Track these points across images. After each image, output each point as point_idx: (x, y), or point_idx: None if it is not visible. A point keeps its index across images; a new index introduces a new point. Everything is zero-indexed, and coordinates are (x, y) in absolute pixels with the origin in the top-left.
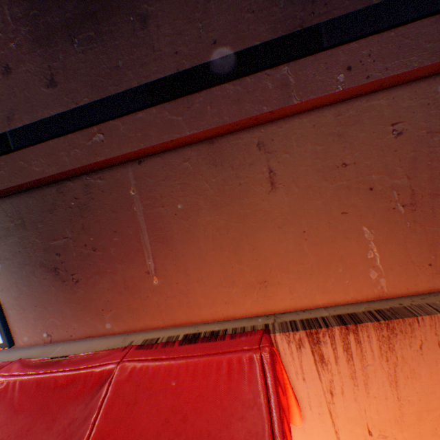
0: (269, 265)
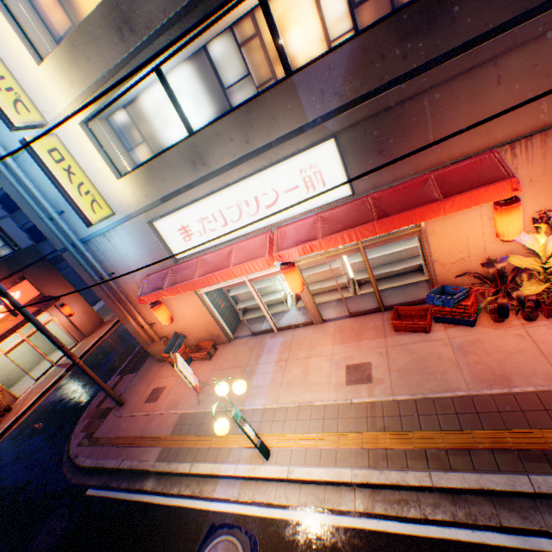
0: (490, 124)
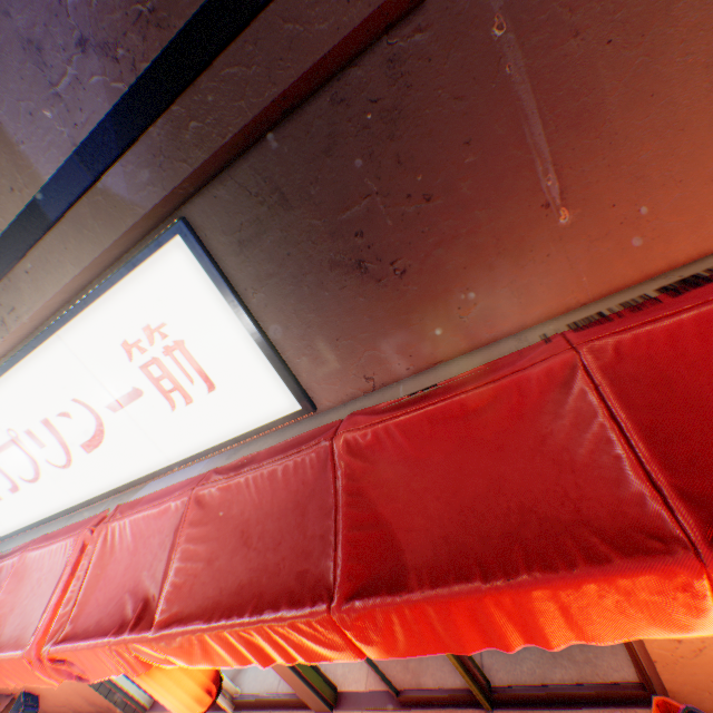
0: None
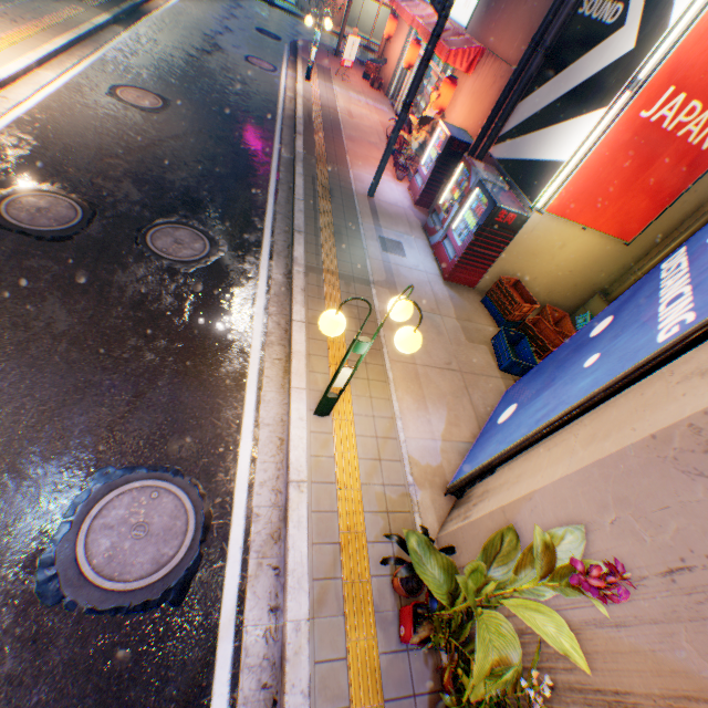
0: (505, 36)
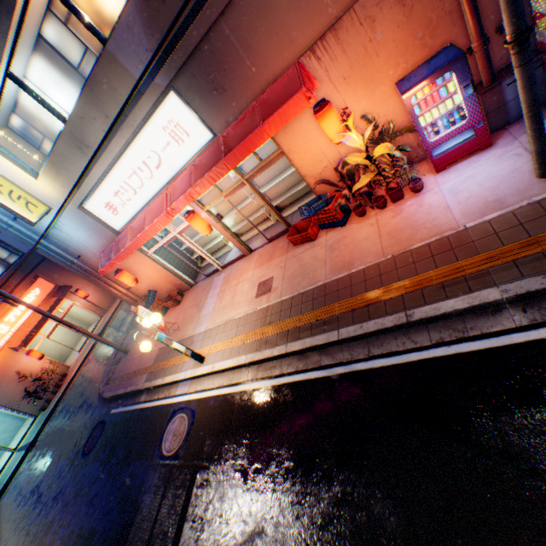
0: (291, 34)
